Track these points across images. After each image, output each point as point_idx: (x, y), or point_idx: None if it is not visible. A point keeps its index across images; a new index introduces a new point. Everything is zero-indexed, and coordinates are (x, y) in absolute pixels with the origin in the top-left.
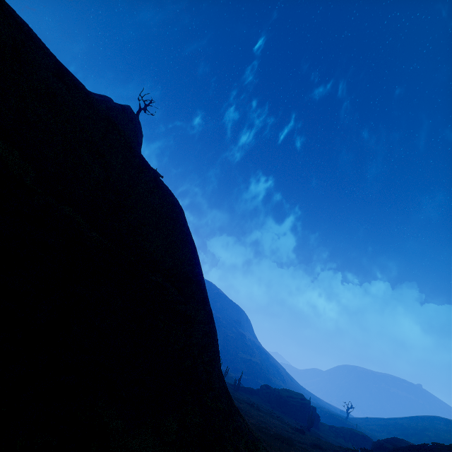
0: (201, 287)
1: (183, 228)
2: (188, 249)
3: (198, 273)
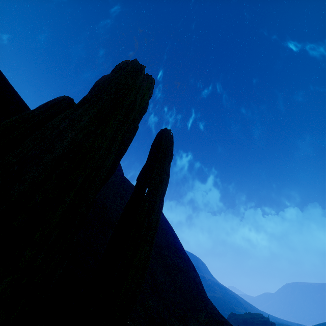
0: (183, 250)
1: (163, 219)
2: (170, 230)
3: (179, 243)
